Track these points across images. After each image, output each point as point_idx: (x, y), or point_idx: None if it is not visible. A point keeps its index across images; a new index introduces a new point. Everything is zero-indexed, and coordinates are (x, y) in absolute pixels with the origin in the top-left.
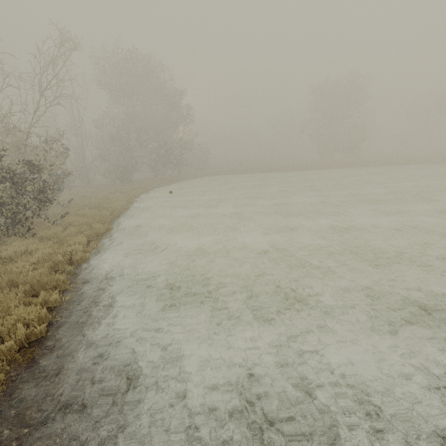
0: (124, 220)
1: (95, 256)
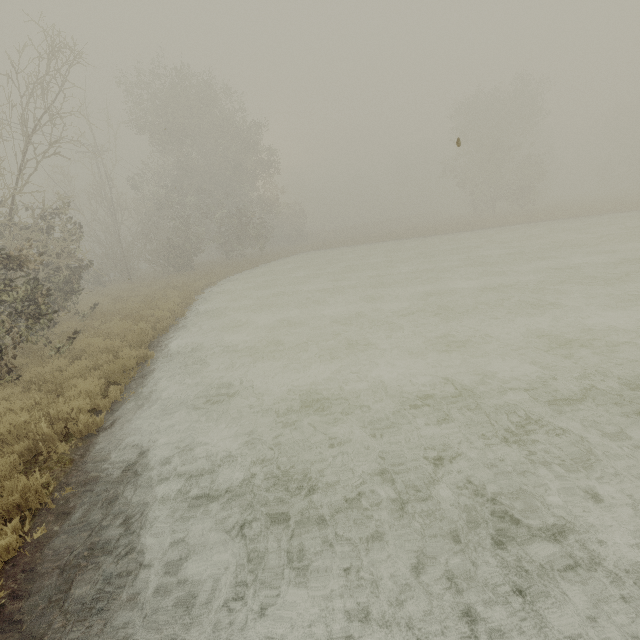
0: (175, 336)
1: (116, 416)
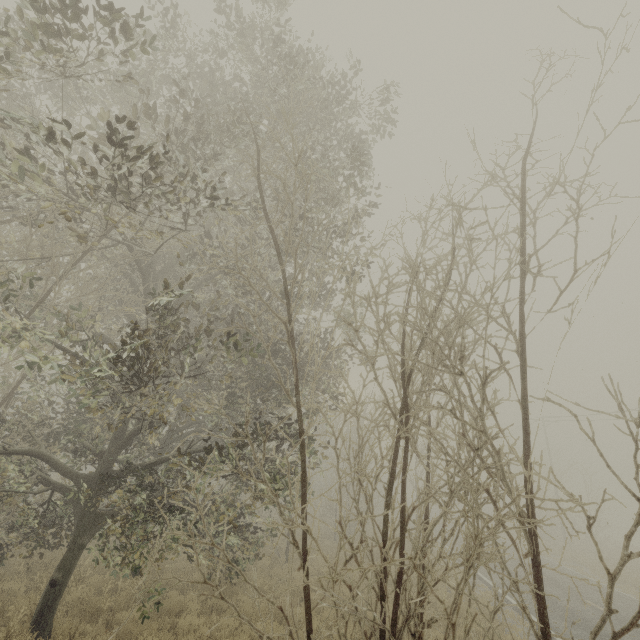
0: None
1: None
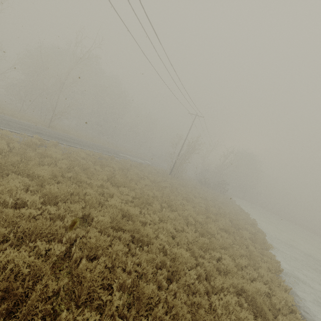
0: None
1: None
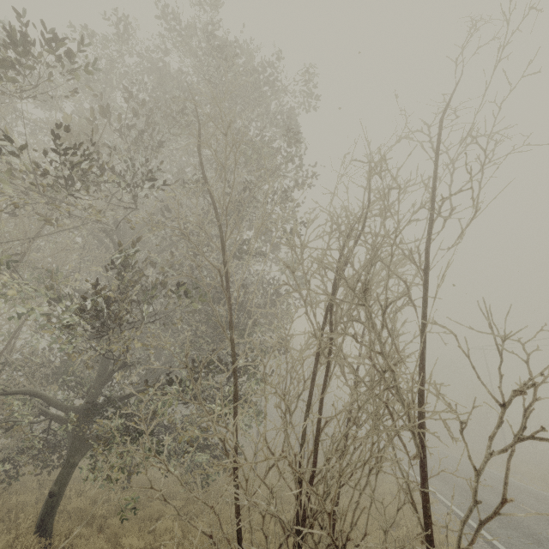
0: None
1: None
